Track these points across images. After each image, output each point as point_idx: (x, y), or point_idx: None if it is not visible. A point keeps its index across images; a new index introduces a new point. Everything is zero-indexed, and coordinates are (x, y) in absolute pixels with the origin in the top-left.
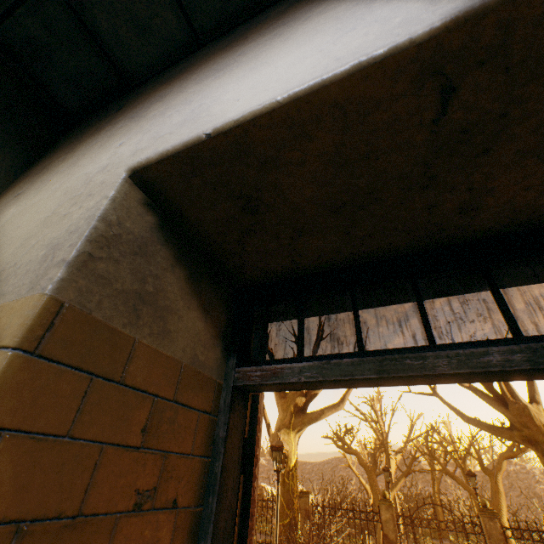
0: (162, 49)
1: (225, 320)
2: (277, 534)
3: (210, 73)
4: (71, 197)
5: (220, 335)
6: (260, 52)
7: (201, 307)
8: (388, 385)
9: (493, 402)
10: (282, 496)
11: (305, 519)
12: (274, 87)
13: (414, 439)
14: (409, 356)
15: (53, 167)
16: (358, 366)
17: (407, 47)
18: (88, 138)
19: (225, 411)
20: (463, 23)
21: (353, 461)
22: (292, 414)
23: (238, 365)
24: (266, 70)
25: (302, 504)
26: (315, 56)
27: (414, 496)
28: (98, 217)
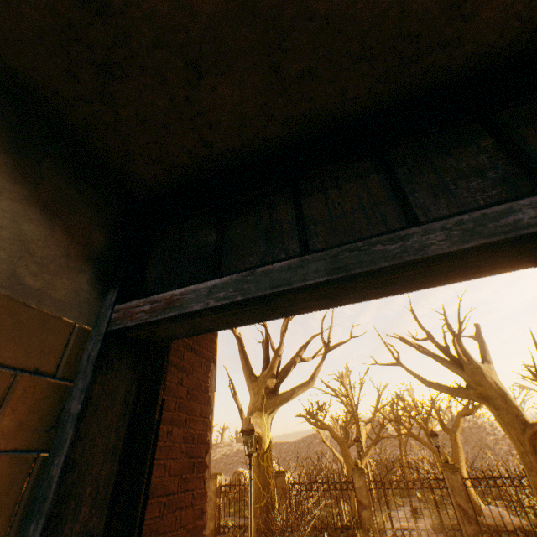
0: None
1: (103, 239)
2: (252, 518)
3: None
4: None
5: (89, 257)
6: None
7: (36, 201)
8: (348, 300)
9: (450, 365)
10: (258, 479)
11: (283, 498)
12: None
13: (381, 408)
14: (380, 240)
15: None
16: (298, 269)
17: None
18: None
19: (87, 372)
20: None
21: (327, 436)
22: (264, 396)
23: (122, 302)
24: None
25: (279, 483)
26: None
27: (384, 461)
28: None
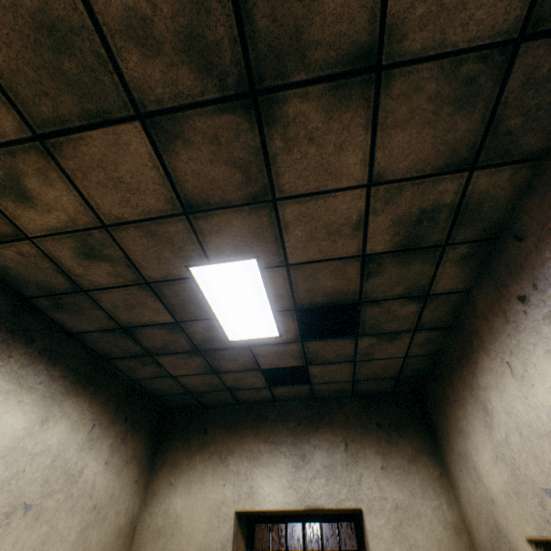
0: (224, 403)
1: (246, 534)
2: None
3: (251, 454)
4: (216, 514)
5: (246, 542)
6: (268, 462)
7: (243, 537)
8: None
9: None
10: None
11: None
12: (274, 501)
13: None
14: None
15: (186, 470)
16: None
17: (299, 510)
18: (197, 454)
19: None
20: (307, 510)
21: None
22: None
23: None
24: (271, 484)
25: None
26: (283, 493)
27: None
28: (233, 534)
